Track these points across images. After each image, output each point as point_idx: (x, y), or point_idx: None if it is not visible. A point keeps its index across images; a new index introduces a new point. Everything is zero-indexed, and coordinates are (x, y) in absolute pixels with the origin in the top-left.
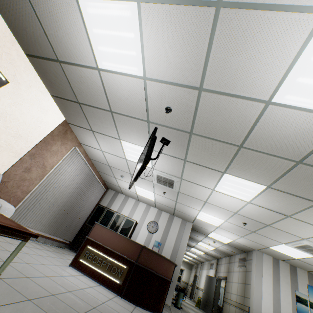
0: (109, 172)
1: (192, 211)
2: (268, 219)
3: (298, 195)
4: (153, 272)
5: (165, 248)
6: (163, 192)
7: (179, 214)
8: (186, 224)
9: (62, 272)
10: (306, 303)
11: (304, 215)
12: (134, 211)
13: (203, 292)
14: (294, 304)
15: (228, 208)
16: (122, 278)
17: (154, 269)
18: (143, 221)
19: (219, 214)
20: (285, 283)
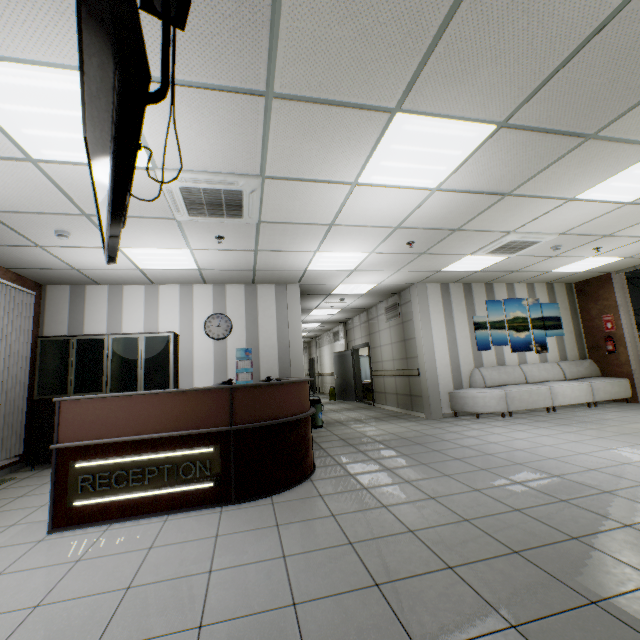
0: (5, 235)
1: (298, 259)
2: (463, 216)
3: (560, 128)
4: (278, 422)
5: (262, 354)
6: (216, 238)
7: (267, 278)
8: (287, 292)
9: (34, 586)
10: (486, 327)
11: (540, 182)
12: (155, 313)
13: (336, 378)
14: (473, 335)
15: (384, 221)
16: (217, 472)
17: (278, 415)
18: (191, 325)
19: (361, 243)
20: (460, 314)
